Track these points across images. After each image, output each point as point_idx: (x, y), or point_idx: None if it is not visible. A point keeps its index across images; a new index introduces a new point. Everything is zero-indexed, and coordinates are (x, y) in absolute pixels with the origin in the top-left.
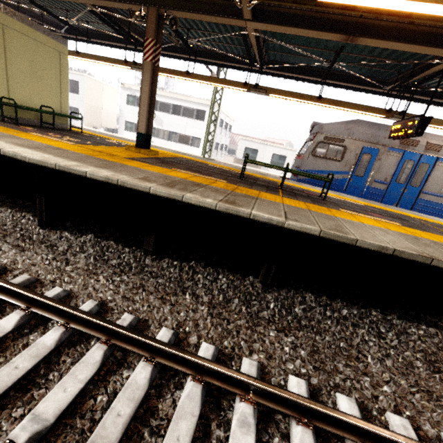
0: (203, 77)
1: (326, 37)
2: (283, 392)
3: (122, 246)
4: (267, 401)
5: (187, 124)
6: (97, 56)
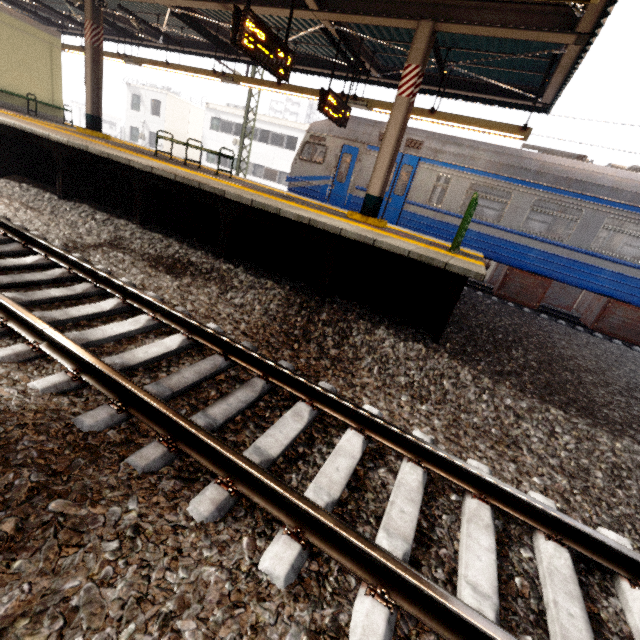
0: (180, 67)
1: (212, 8)
2: None
3: None
4: None
5: (275, 155)
6: None
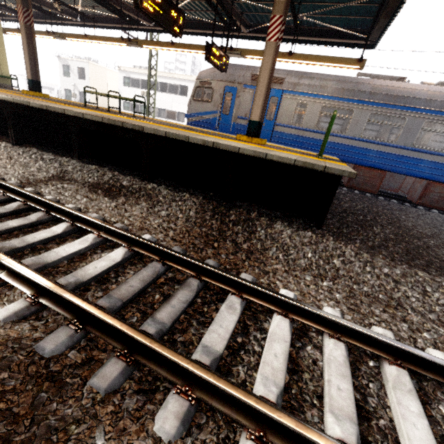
0: (95, 37)
1: None
2: None
3: None
4: None
5: (173, 100)
6: None
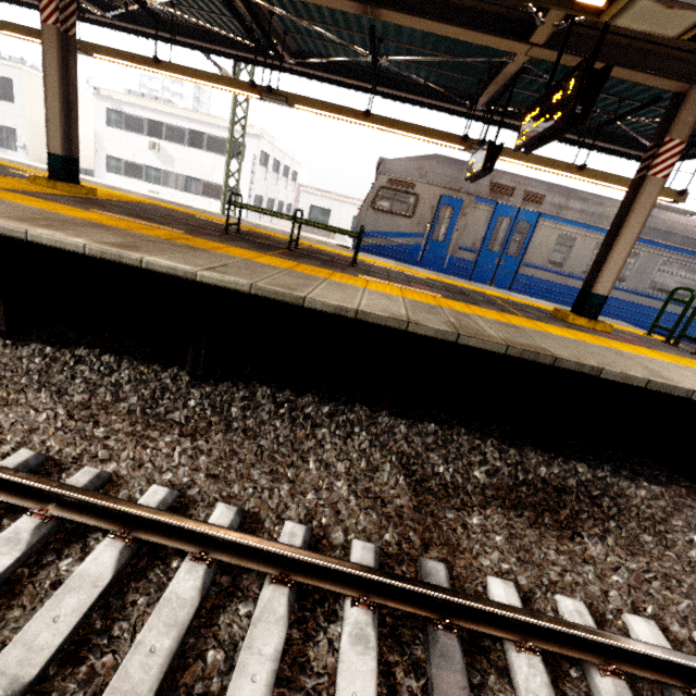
0: (183, 69)
1: (336, 6)
2: (96, 498)
3: None
4: (75, 513)
5: (215, 164)
6: None
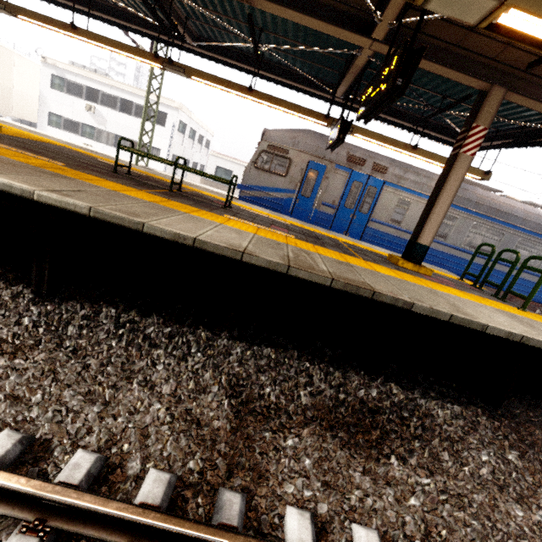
0: (96, 36)
1: None
2: None
3: None
4: None
5: None
6: None
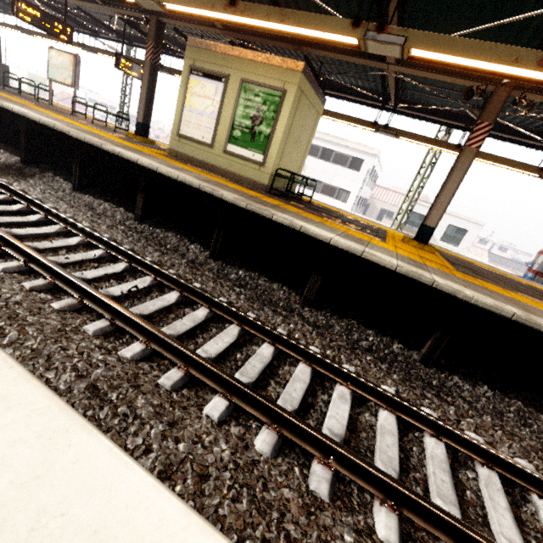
0: (479, 153)
1: None
2: None
3: (533, 409)
4: None
5: (336, 172)
6: (336, 113)
